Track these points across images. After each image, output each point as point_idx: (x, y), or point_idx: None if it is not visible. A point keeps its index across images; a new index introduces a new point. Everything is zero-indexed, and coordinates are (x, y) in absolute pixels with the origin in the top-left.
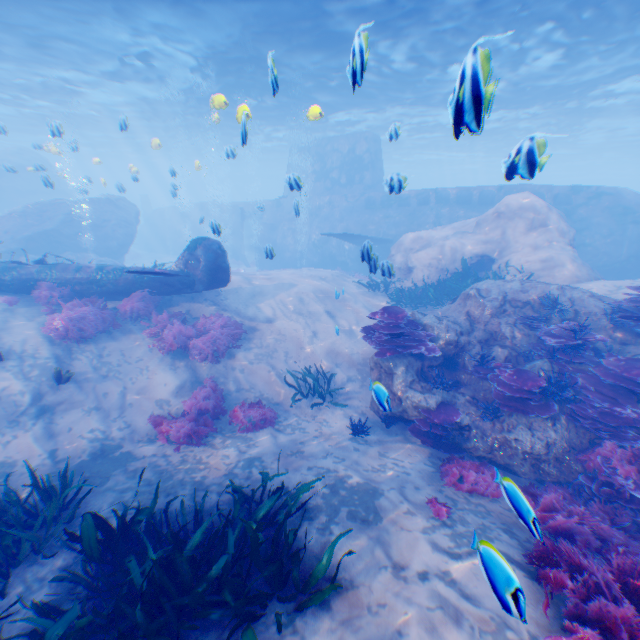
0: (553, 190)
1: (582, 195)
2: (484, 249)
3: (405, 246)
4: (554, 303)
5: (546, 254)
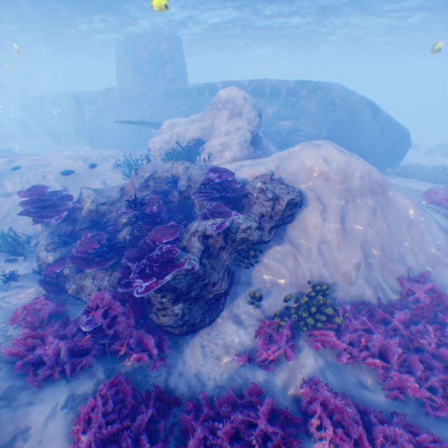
0: (287, 84)
1: (306, 89)
2: (200, 134)
3: (164, 131)
4: (175, 181)
5: (227, 139)
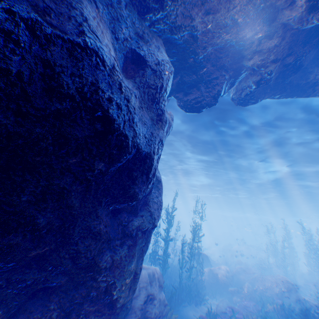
0: None
1: None
2: None
3: None
4: None
5: None
